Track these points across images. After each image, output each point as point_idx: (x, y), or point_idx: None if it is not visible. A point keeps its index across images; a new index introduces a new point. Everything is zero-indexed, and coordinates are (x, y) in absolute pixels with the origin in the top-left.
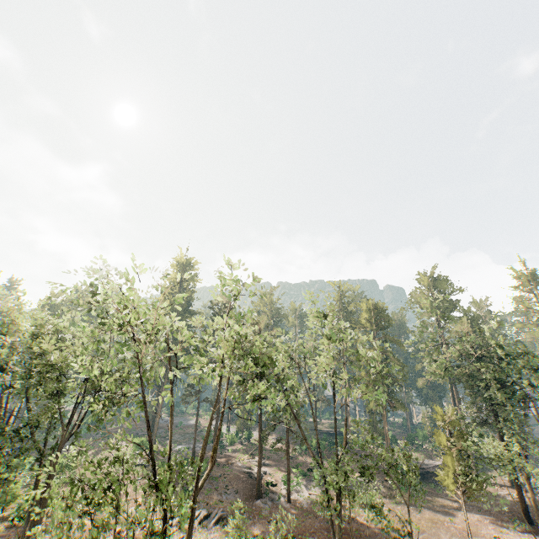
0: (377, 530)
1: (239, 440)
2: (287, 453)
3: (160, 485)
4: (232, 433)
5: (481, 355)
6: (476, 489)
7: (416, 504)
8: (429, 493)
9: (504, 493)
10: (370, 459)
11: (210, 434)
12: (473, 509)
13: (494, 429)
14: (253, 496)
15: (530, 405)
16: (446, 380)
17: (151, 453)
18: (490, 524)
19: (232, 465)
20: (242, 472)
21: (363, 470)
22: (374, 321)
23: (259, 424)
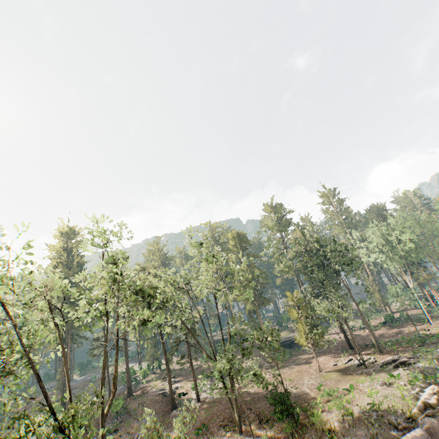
0: (264, 393)
1: (152, 372)
2: (191, 364)
3: (64, 425)
4: (145, 368)
5: (308, 251)
6: (319, 339)
7: (288, 365)
8: (295, 355)
9: (337, 337)
10: (247, 342)
11: (123, 375)
12: (322, 354)
13: (326, 299)
14: (169, 410)
15: (339, 274)
16: (293, 275)
17: (49, 401)
18: (331, 359)
19: (147, 393)
20: (158, 395)
21: (243, 351)
22: (239, 245)
23: (164, 350)
